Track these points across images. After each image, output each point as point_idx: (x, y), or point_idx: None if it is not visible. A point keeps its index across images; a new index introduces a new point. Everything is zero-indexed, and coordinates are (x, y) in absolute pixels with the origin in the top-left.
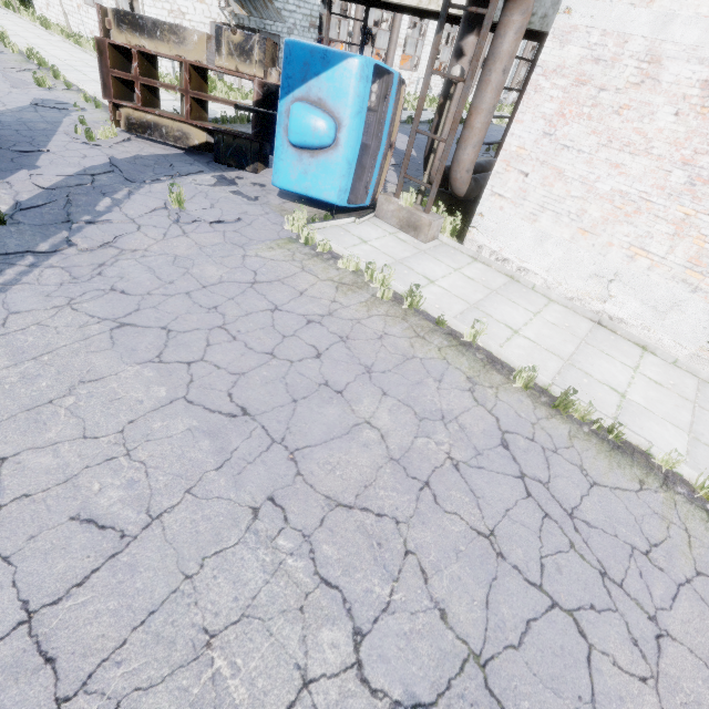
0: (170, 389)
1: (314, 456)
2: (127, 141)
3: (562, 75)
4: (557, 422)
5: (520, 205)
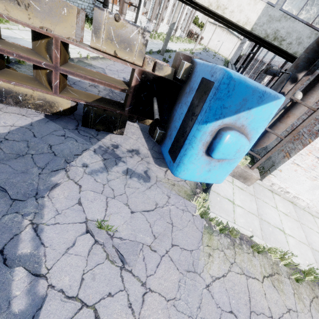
0: None
1: None
2: None
3: None
4: None
5: (308, 171)
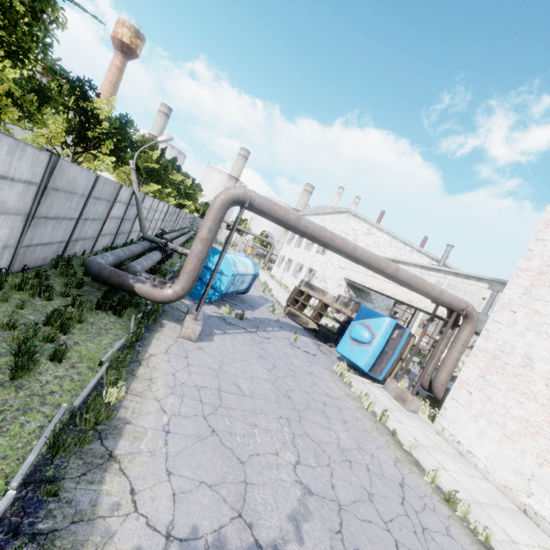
0: (269, 378)
1: (307, 422)
2: (285, 317)
3: (486, 353)
4: (444, 507)
5: (467, 409)
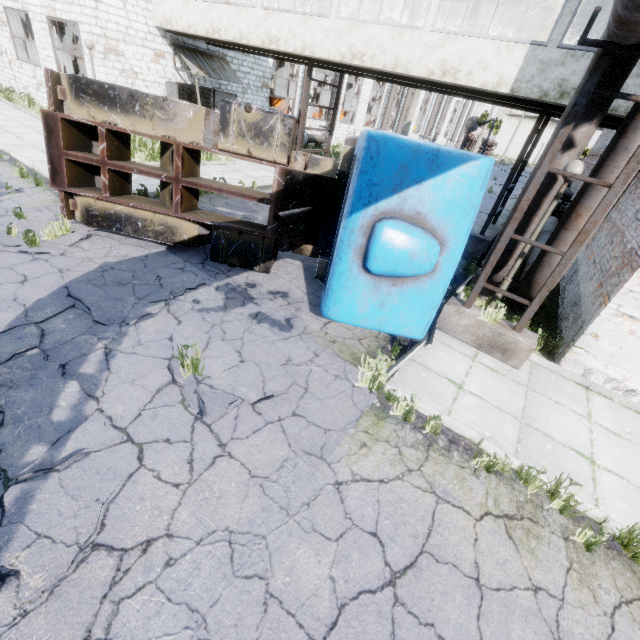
0: None
1: None
2: (86, 238)
3: None
4: None
5: None
